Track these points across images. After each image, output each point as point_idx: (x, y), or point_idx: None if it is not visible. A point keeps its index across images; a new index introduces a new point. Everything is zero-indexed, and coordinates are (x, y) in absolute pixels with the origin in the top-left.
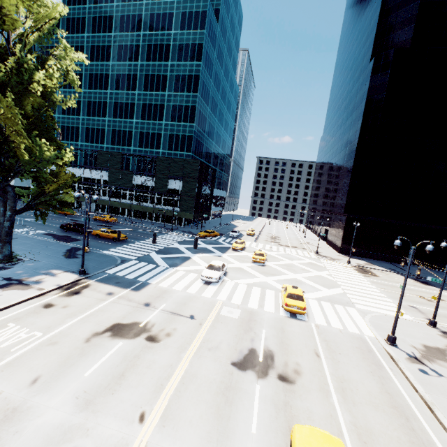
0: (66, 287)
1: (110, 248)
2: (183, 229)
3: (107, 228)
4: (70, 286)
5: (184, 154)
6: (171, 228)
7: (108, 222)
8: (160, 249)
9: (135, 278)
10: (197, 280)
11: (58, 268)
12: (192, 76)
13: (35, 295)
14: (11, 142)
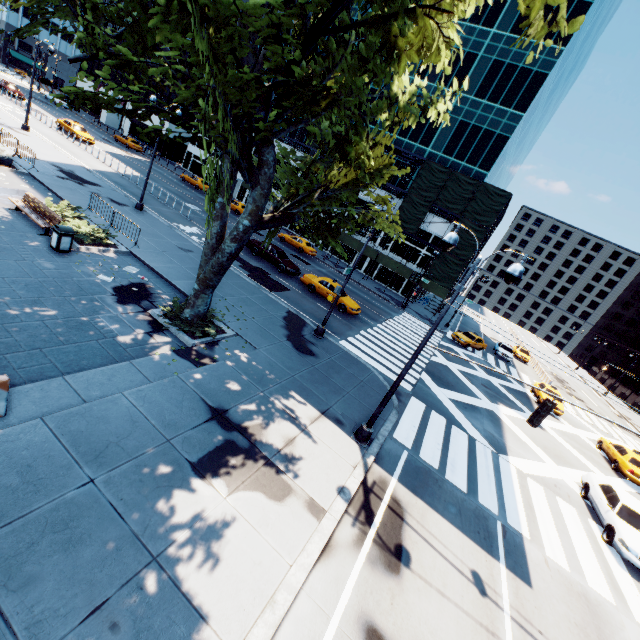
0: (358, 502)
1: (347, 335)
2: (415, 308)
3: (307, 266)
4: (363, 495)
5: (474, 169)
6: (405, 302)
7: (302, 252)
8: (428, 366)
9: (471, 491)
10: (599, 544)
11: (302, 393)
12: (571, 3)
13: (318, 554)
14: None
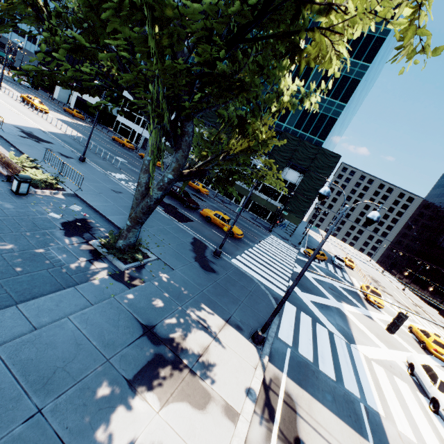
0: (261, 400)
1: (236, 254)
2: (277, 231)
3: (203, 202)
4: (264, 393)
5: (315, 139)
6: (271, 228)
7: (199, 192)
8: (292, 275)
9: (338, 378)
10: (429, 414)
11: (210, 305)
12: (373, 37)
13: None
14: (319, 5)
